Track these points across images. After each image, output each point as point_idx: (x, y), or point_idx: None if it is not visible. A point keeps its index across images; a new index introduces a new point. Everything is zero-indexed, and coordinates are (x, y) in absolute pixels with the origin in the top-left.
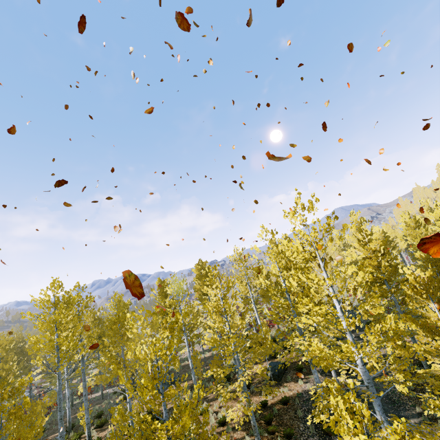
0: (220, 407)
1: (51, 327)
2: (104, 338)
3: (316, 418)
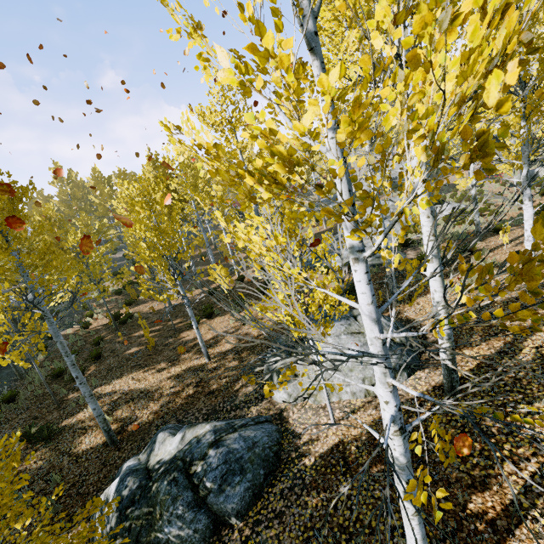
0: None
1: None
2: None
3: None
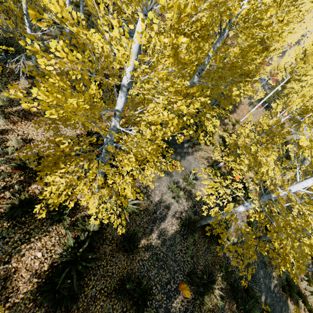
0: (2, 132)
1: None
2: None
3: (296, 281)
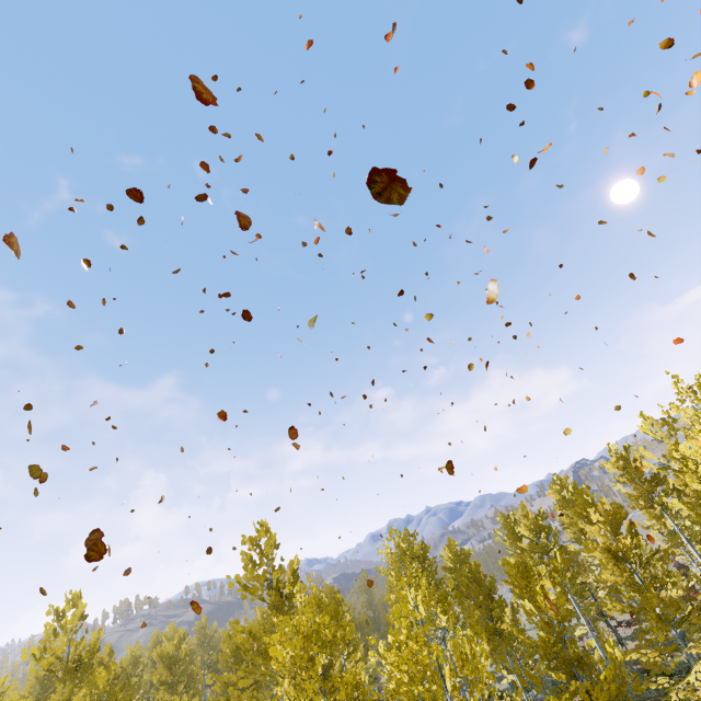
0: None
1: (406, 584)
2: (463, 599)
3: None
